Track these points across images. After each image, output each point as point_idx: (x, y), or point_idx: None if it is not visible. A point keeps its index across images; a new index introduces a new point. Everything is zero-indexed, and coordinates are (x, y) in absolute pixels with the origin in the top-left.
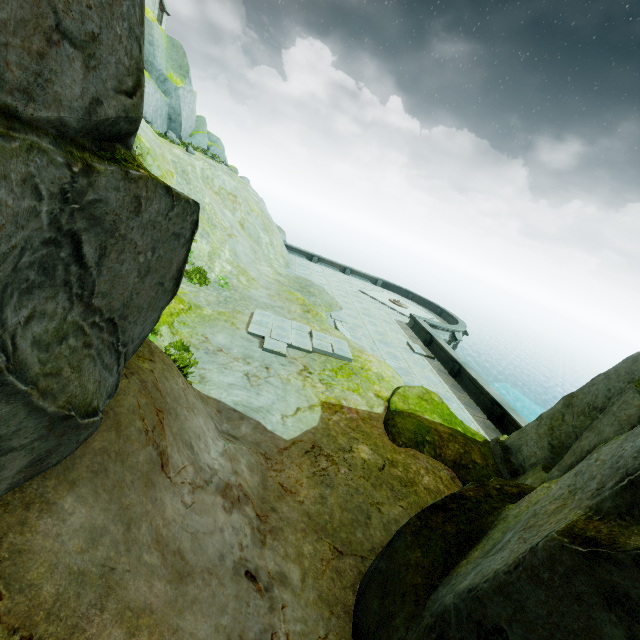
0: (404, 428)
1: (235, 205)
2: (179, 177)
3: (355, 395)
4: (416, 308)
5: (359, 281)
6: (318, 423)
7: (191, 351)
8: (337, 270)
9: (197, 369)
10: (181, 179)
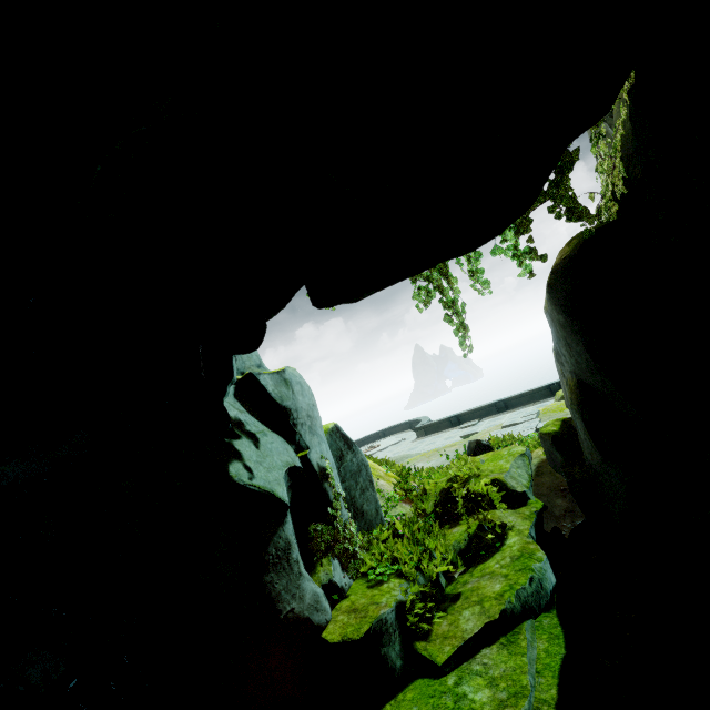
0: None
1: None
2: None
3: None
4: (375, 444)
5: None
6: None
7: None
8: None
9: None
10: None
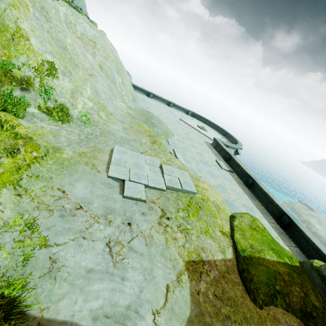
0: (259, 281)
1: (95, 50)
2: (37, 12)
3: (208, 239)
4: (212, 131)
5: (178, 112)
6: (190, 307)
7: (37, 228)
8: (164, 104)
9: (47, 248)
10: (39, 15)
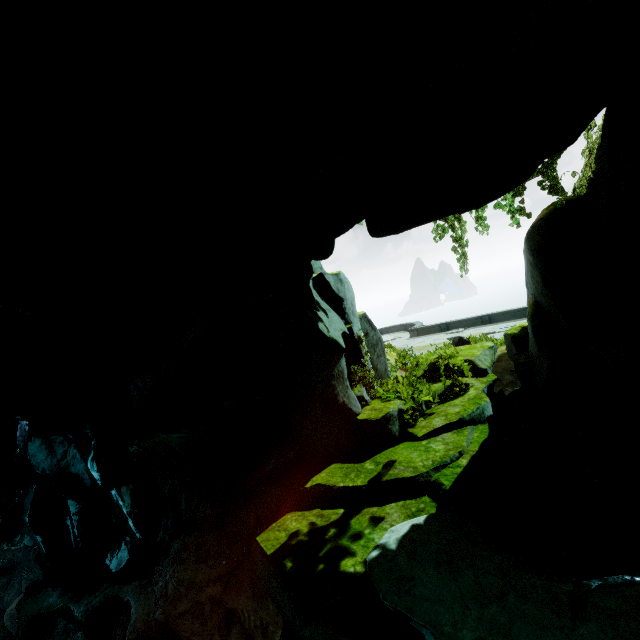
0: None
1: None
2: None
3: None
4: None
5: None
6: None
7: None
8: None
9: None
10: None
